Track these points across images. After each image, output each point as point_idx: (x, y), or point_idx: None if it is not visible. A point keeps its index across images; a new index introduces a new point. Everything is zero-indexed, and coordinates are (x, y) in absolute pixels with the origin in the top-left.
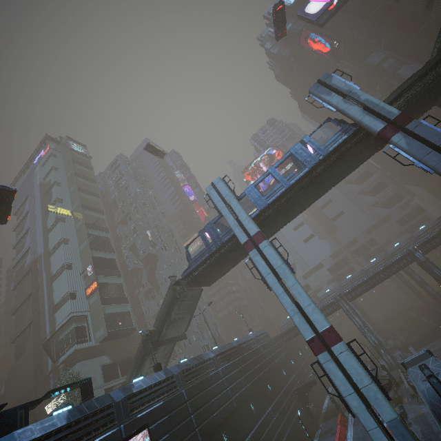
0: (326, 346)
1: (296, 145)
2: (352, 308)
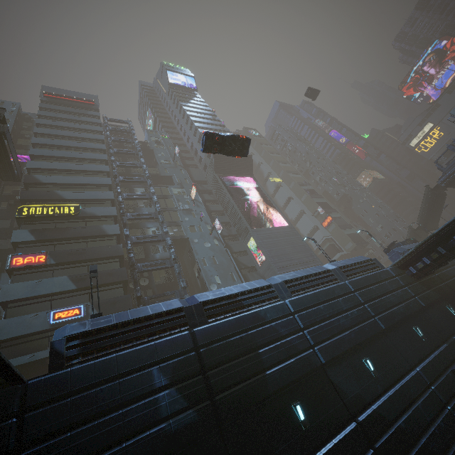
0: None
1: None
2: None
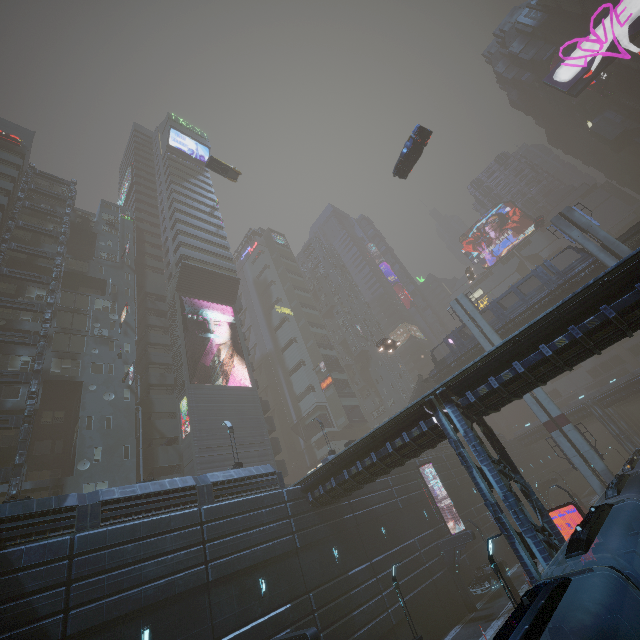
0: (557, 426)
1: (537, 269)
2: (608, 415)
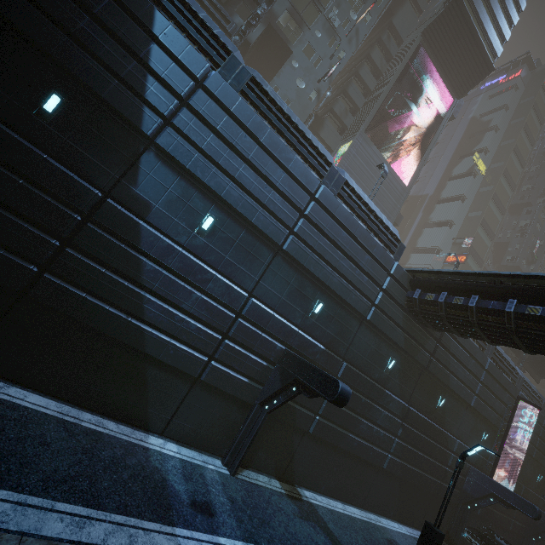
0: None
1: None
2: None
